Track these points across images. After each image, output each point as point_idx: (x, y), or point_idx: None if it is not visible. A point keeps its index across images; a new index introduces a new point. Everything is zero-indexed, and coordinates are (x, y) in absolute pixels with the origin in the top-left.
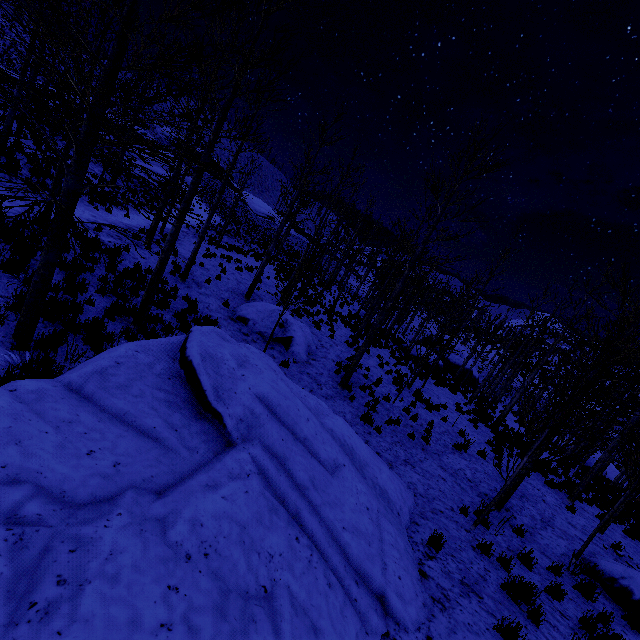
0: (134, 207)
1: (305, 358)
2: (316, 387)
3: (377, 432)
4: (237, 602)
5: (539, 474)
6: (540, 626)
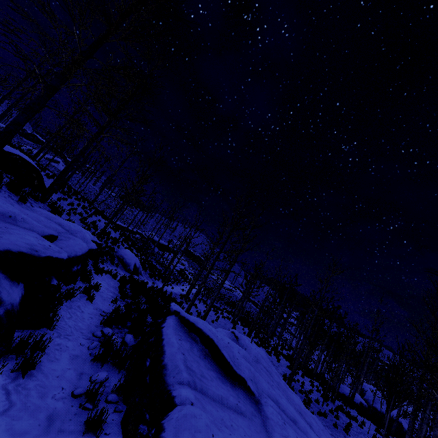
0: (171, 283)
1: None
2: None
3: None
4: None
5: None
6: None
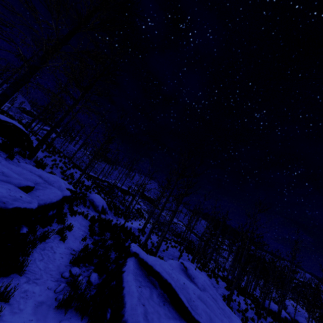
0: (131, 219)
1: None
2: None
3: None
4: None
5: None
6: None
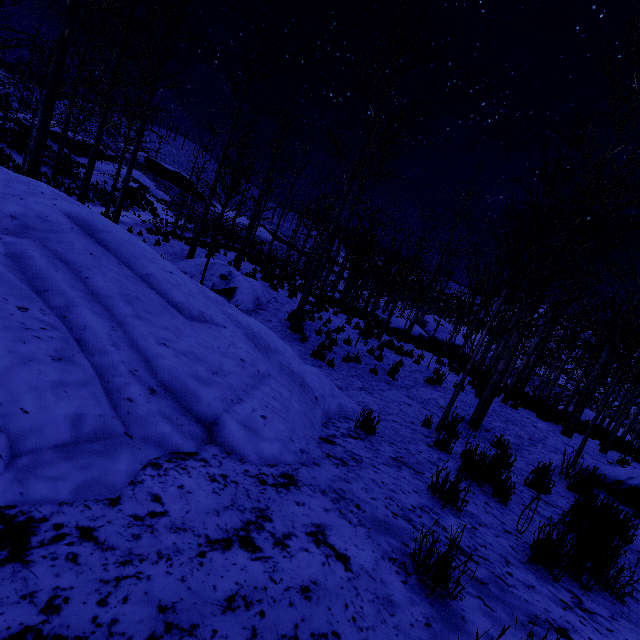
0: None
1: (251, 307)
2: None
3: (330, 366)
4: None
5: (531, 411)
6: (510, 506)
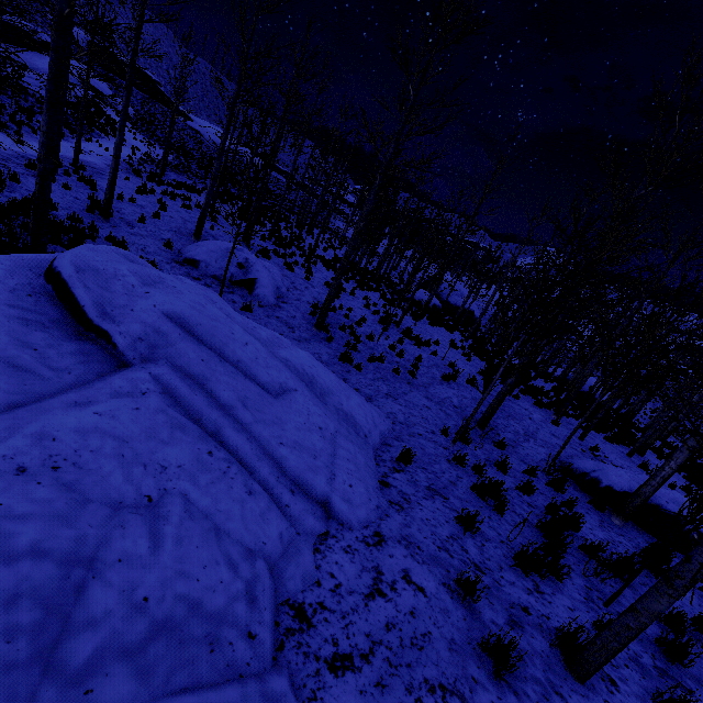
0: (32, 133)
1: (273, 301)
2: (287, 331)
3: (358, 370)
4: (100, 511)
5: (530, 397)
6: (505, 516)
